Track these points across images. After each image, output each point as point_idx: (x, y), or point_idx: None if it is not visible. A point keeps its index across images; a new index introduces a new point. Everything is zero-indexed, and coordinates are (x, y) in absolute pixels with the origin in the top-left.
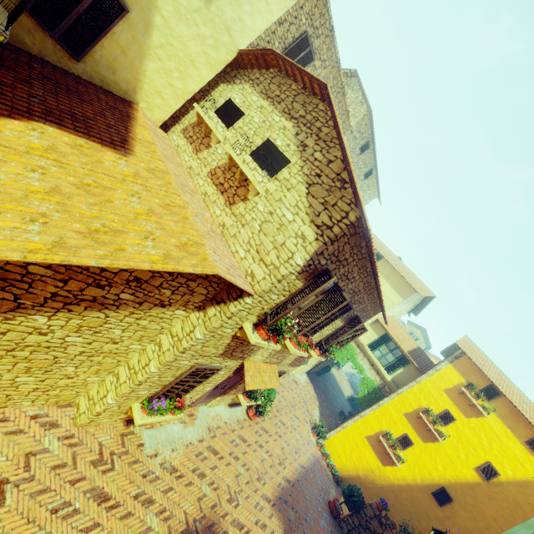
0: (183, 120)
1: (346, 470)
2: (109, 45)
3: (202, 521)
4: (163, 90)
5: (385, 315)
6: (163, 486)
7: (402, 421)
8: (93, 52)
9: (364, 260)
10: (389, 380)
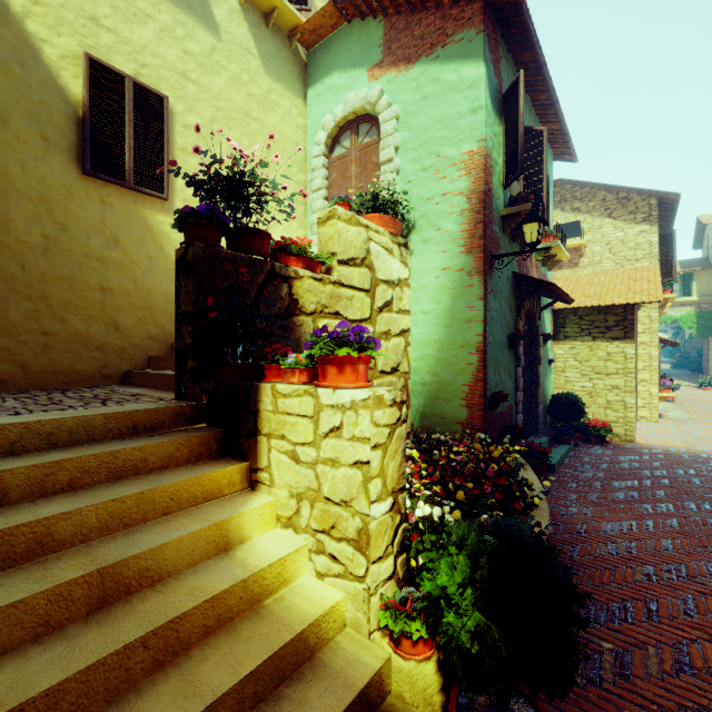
0: None
1: None
2: None
3: None
4: None
5: None
6: None
7: None
8: None
9: None
10: (697, 299)
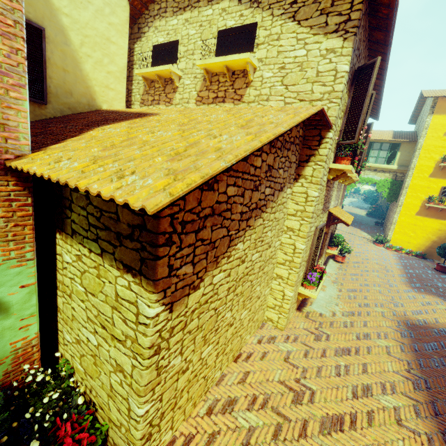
0: (134, 98)
1: (421, 246)
2: (53, 73)
3: (400, 324)
4: (108, 82)
5: (379, 107)
6: (360, 323)
7: (432, 182)
8: (48, 88)
9: (365, 49)
10: (396, 168)
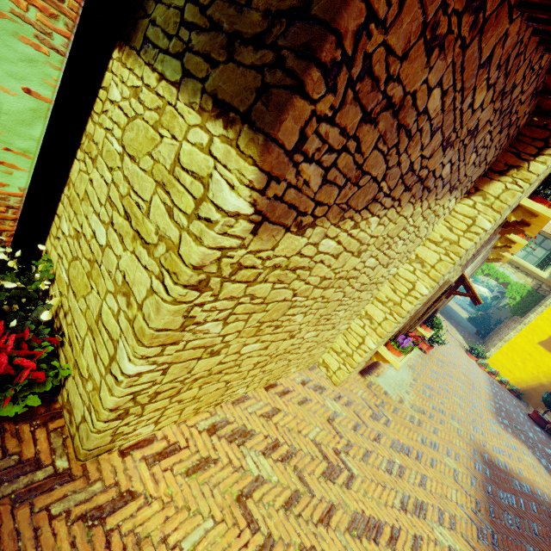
0: None
1: (523, 382)
2: None
3: (476, 454)
4: None
5: None
6: (429, 427)
7: None
8: None
9: None
10: (546, 277)
